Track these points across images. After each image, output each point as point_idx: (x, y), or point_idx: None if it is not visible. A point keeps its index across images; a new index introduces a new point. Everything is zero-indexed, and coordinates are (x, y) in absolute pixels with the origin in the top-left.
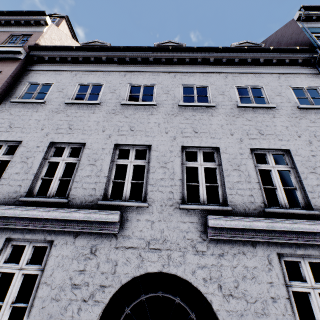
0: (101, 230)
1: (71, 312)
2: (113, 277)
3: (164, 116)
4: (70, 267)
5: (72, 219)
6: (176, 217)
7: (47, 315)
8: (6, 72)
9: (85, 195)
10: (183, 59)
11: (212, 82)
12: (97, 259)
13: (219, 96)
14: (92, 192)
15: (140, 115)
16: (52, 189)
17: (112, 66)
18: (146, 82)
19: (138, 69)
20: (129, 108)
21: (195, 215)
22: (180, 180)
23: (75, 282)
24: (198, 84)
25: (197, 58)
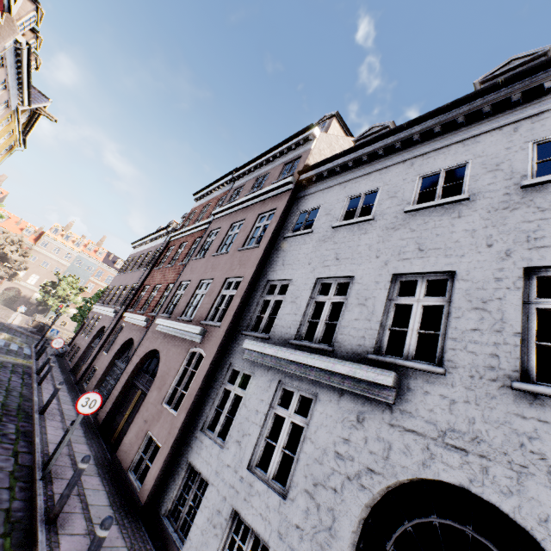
0: (370, 394)
1: (334, 484)
2: (384, 464)
3: (485, 215)
4: (333, 430)
5: (336, 372)
6: (503, 403)
7: (311, 475)
8: (280, 208)
9: (352, 344)
10: (537, 88)
11: None
12: (364, 431)
13: None
14: (360, 342)
15: (436, 222)
16: (317, 333)
17: (392, 157)
18: (449, 164)
19: (434, 146)
20: (417, 216)
21: None
22: (518, 335)
23: (339, 450)
24: None
25: None
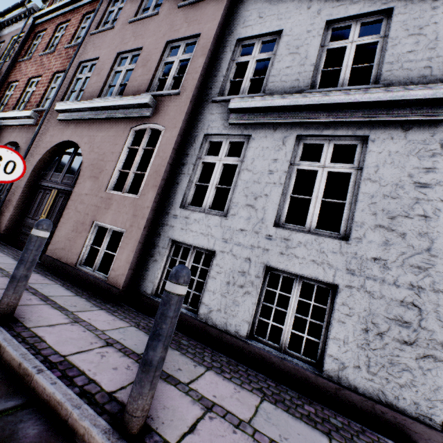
0: None
1: (422, 212)
2: None
3: None
4: (405, 165)
5: (407, 101)
6: None
7: (382, 211)
8: None
9: (411, 77)
10: None
11: None
12: None
13: None
14: (424, 73)
15: None
16: (343, 81)
17: None
18: None
19: None
20: None
21: None
22: None
23: (420, 181)
24: None
25: None
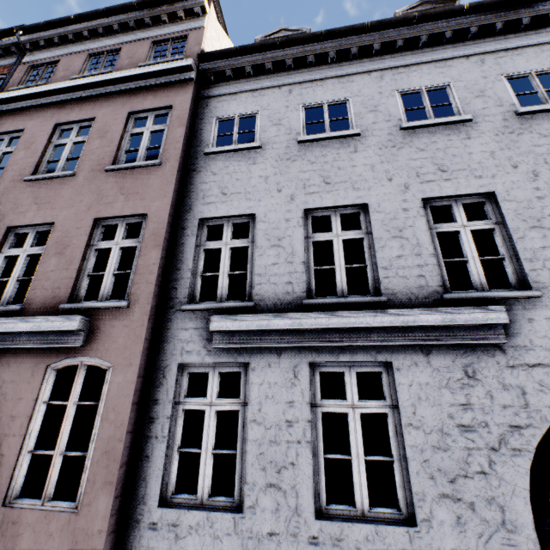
0: (474, 339)
1: (478, 467)
2: (527, 413)
3: (496, 138)
4: (441, 401)
5: (420, 326)
6: None
7: (438, 471)
8: (181, 106)
9: (410, 287)
10: (489, 26)
11: None
12: (483, 386)
13: None
14: (420, 282)
15: (446, 142)
16: (341, 284)
17: (349, 64)
18: (429, 83)
19: (403, 62)
20: (418, 134)
21: None
22: None
23: (462, 422)
24: (538, 69)
25: (520, 19)
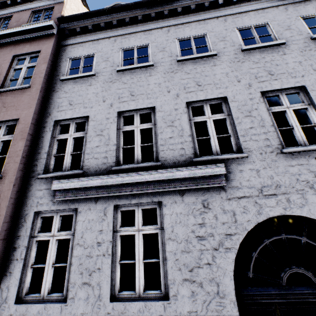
0: (208, 184)
1: (206, 260)
2: (235, 226)
3: (230, 65)
4: (188, 222)
5: (176, 178)
6: (281, 162)
7: (183, 265)
8: (46, 50)
9: (175, 156)
10: None
11: (271, 18)
12: (212, 212)
13: (285, 31)
14: (181, 152)
15: (202, 68)
16: (137, 156)
17: (150, 23)
18: (195, 33)
19: (181, 21)
20: (187, 64)
21: (301, 157)
22: (272, 126)
23: (199, 234)
24: (255, 24)
25: None
